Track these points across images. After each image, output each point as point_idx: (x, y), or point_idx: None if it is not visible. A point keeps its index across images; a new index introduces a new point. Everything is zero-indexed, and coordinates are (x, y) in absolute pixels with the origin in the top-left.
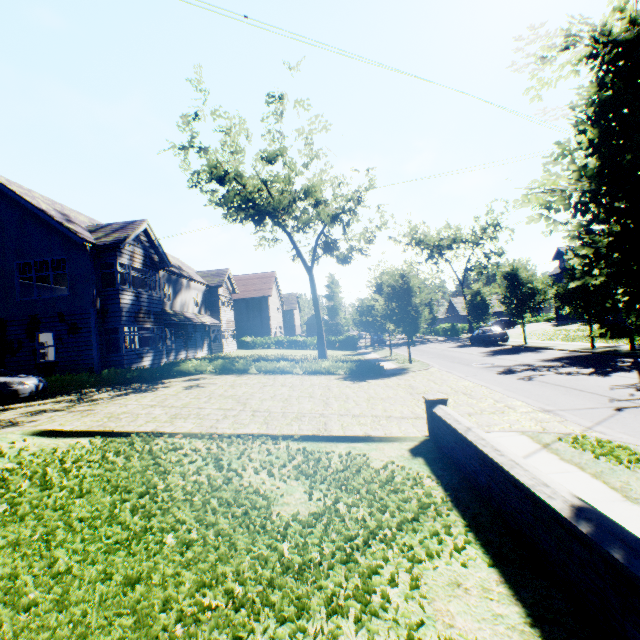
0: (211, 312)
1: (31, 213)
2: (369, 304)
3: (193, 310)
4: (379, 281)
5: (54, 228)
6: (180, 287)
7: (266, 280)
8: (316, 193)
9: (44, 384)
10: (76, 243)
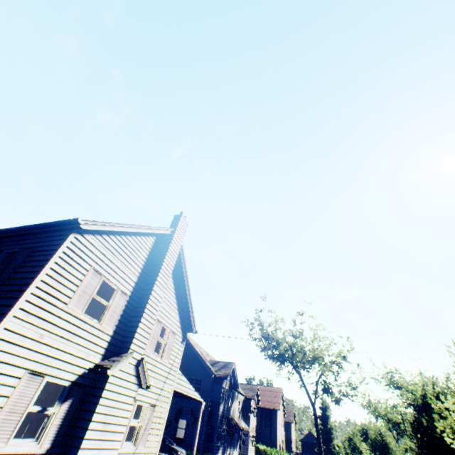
0: (244, 417)
1: (194, 353)
2: (358, 444)
3: (236, 414)
4: (364, 425)
5: (201, 362)
6: (234, 397)
7: (275, 393)
8: (319, 360)
9: (186, 454)
10: (208, 372)
